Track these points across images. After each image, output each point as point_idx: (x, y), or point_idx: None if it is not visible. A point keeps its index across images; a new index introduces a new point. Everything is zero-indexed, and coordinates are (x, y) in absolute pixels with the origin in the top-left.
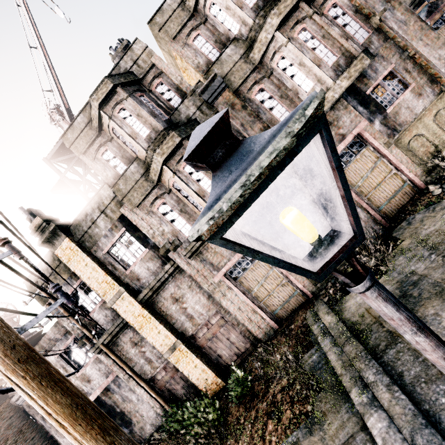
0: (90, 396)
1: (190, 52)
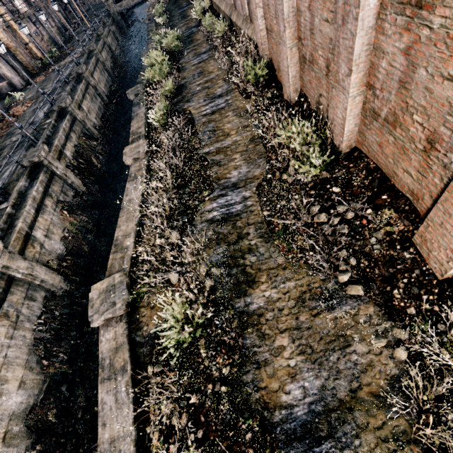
0: None
1: None
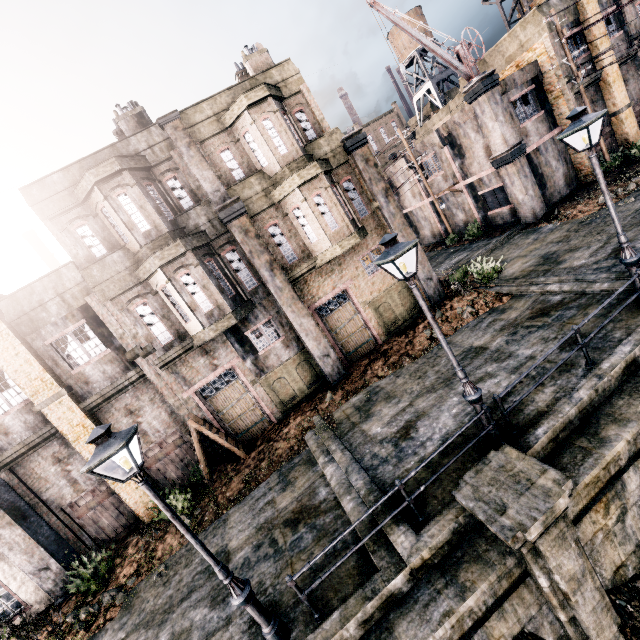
0: (527, 148)
1: None
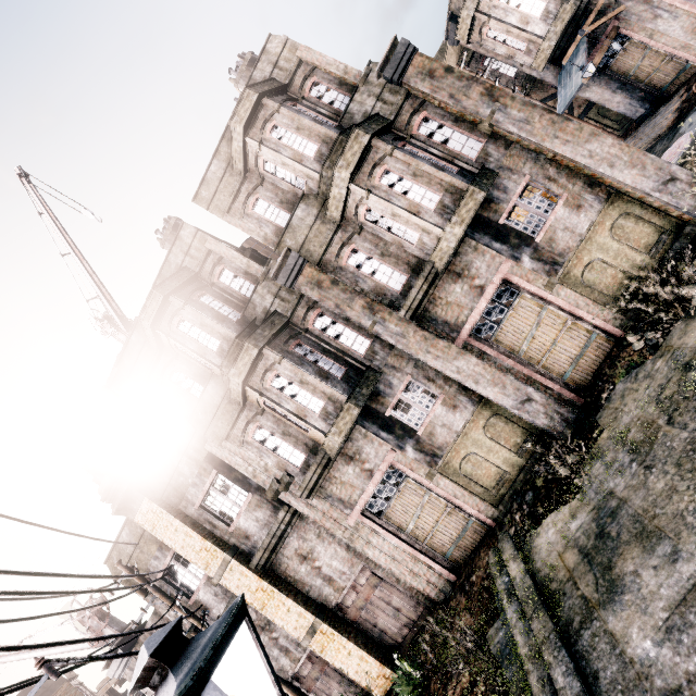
0: None
1: (252, 223)
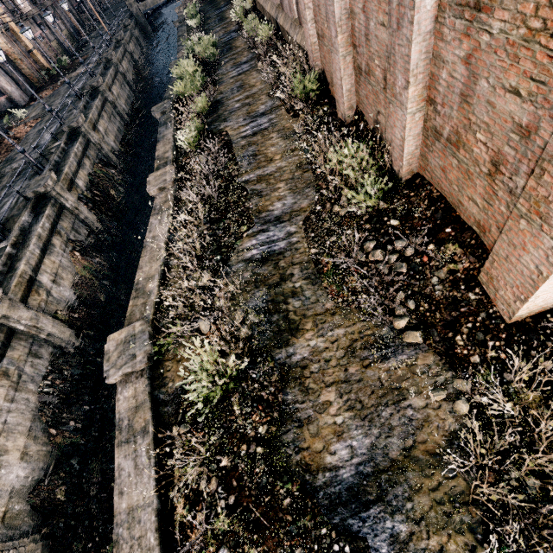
0: None
1: None
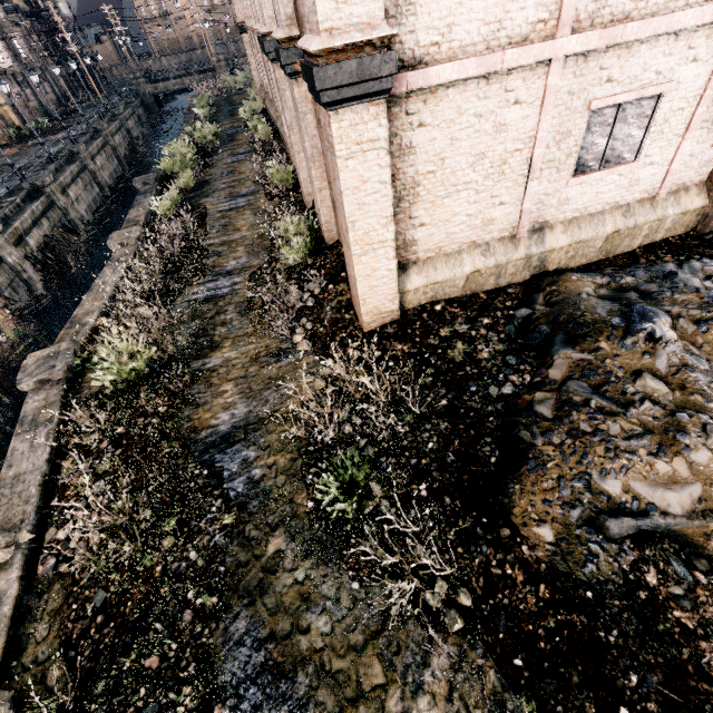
0: None
1: None
